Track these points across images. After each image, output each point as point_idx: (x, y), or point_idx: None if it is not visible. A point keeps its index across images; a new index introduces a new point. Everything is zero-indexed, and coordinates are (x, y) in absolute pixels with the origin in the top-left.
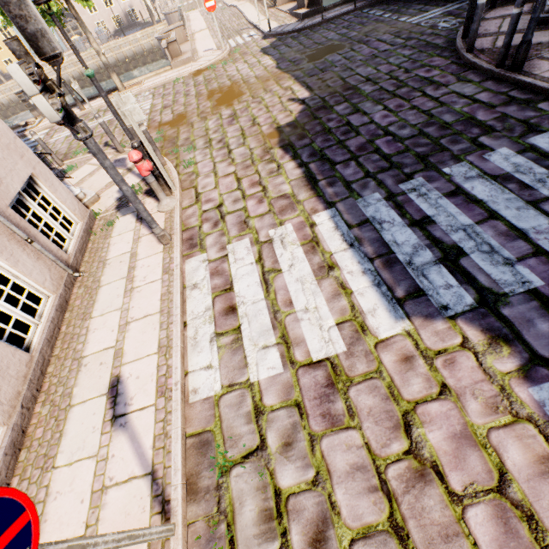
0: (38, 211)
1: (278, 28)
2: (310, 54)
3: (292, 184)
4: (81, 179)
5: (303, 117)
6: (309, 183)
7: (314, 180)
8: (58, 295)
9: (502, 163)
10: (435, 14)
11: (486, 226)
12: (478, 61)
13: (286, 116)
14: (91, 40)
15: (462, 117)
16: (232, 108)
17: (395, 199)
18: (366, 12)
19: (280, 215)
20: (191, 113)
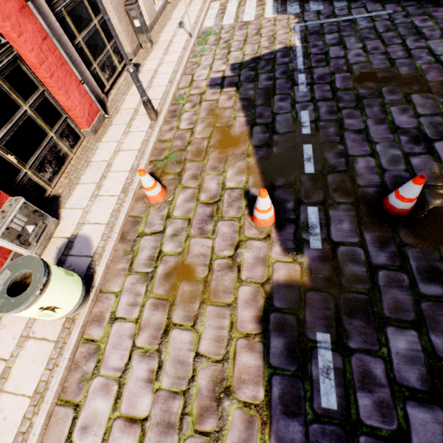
0: None
1: None
2: None
3: None
4: None
5: None
6: None
7: None
8: (163, 2)
9: None
10: None
11: None
12: None
13: None
14: None
15: None
16: None
17: None
18: None
19: None
20: None
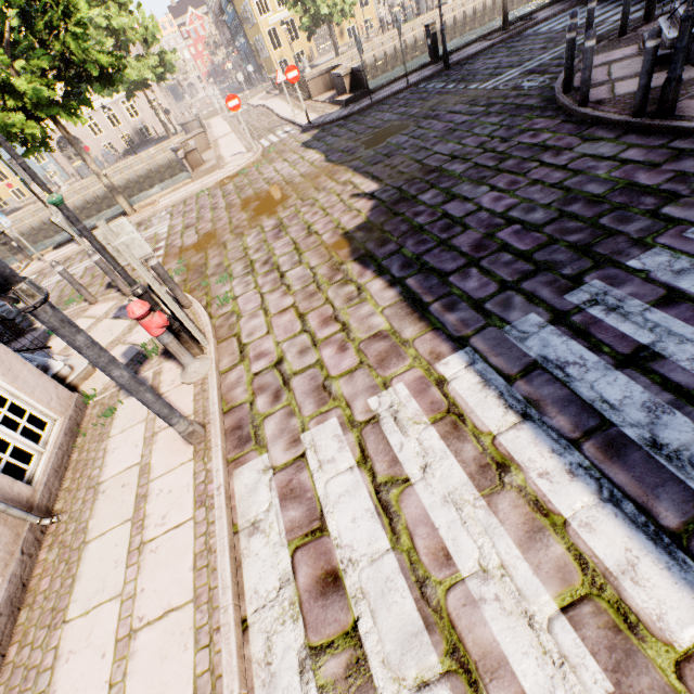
0: None
1: (318, 119)
2: (365, 140)
3: (386, 313)
4: None
5: (377, 215)
6: (413, 309)
7: (420, 304)
8: (7, 578)
9: None
10: (512, 75)
11: None
12: (602, 114)
13: (353, 217)
14: (88, 162)
15: (616, 184)
16: (277, 216)
17: (568, 321)
18: (423, 87)
19: (381, 369)
20: (222, 230)
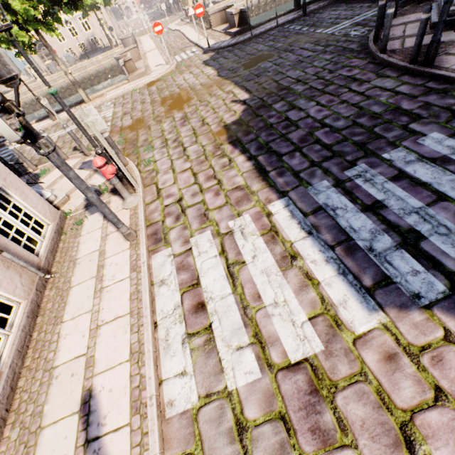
0: (9, 219)
1: (215, 44)
2: (244, 63)
3: (244, 176)
4: (53, 181)
5: (246, 115)
6: (260, 174)
7: (264, 171)
8: (30, 300)
9: (436, 146)
10: (345, 25)
11: (438, 207)
12: (392, 60)
13: (231, 115)
14: (59, 63)
15: (389, 107)
16: (183, 111)
17: (343, 185)
18: (287, 27)
19: (237, 206)
20: (148, 118)
